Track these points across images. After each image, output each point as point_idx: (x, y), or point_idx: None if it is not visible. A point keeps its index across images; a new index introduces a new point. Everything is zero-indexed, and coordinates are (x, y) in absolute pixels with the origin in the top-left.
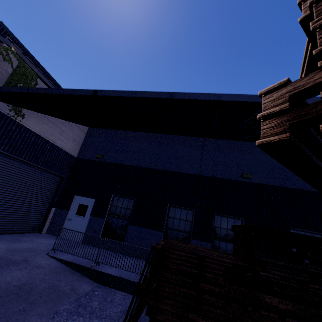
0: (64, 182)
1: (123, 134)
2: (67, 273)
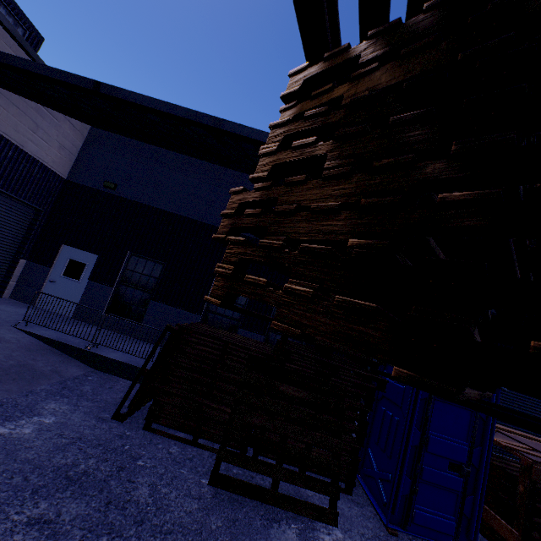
0: (42, 220)
1: (154, 152)
2: (47, 353)
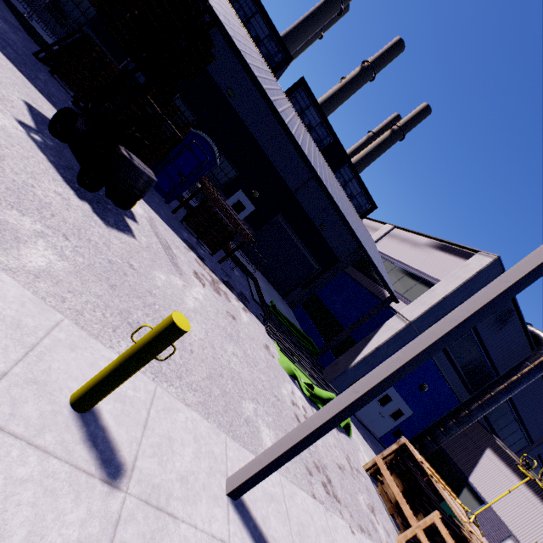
0: None
1: None
2: None
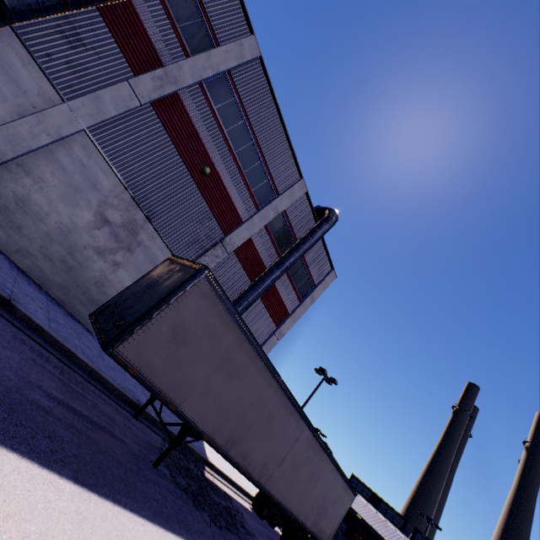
0: None
1: None
2: None
